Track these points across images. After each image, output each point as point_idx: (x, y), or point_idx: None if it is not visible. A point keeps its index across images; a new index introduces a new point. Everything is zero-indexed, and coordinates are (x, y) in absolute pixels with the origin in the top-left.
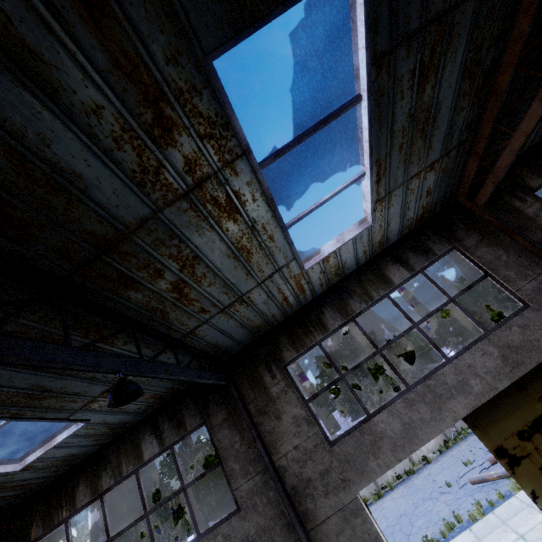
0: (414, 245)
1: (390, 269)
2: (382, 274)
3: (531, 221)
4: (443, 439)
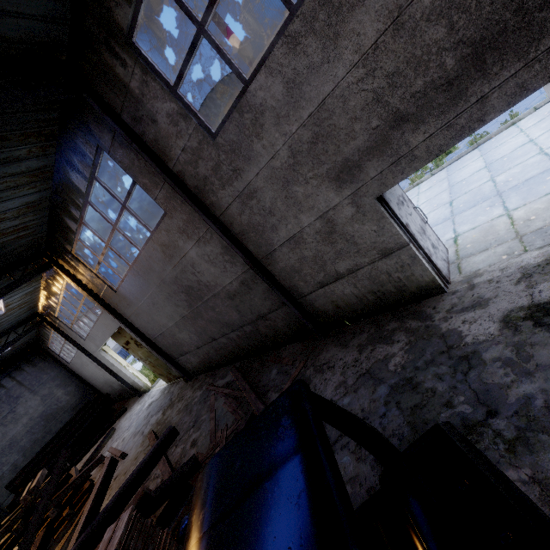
0: (51, 276)
1: (53, 286)
2: (52, 288)
3: (81, 273)
4: None
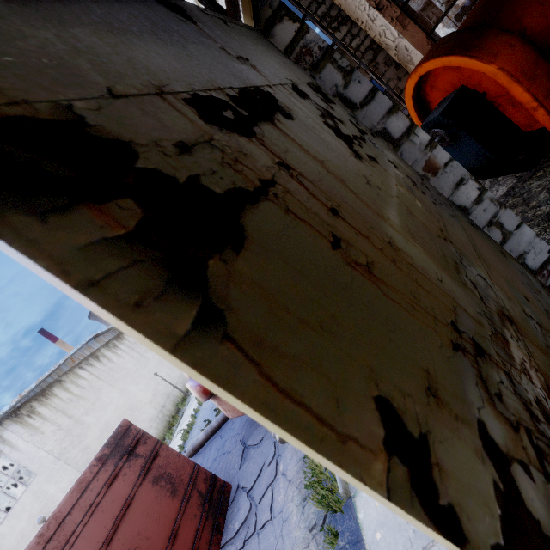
0: None
1: None
2: None
3: None
4: None
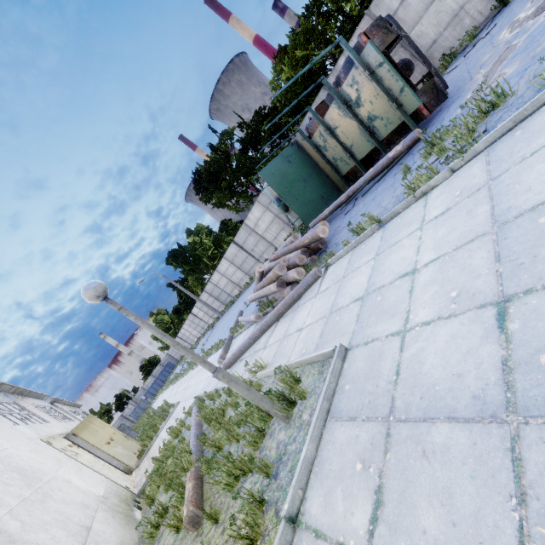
0: None
1: None
2: None
3: None
4: (291, 231)
